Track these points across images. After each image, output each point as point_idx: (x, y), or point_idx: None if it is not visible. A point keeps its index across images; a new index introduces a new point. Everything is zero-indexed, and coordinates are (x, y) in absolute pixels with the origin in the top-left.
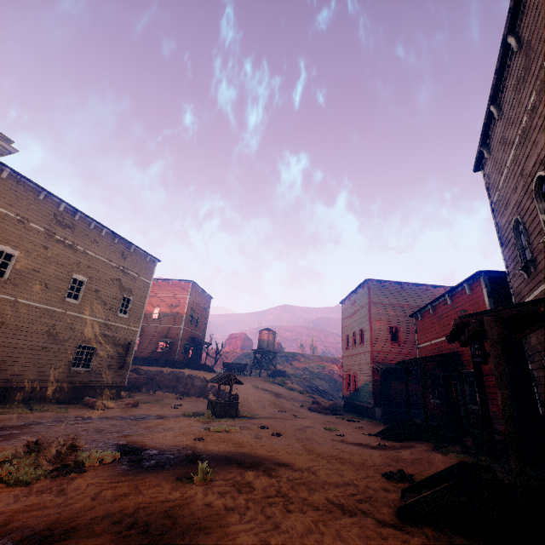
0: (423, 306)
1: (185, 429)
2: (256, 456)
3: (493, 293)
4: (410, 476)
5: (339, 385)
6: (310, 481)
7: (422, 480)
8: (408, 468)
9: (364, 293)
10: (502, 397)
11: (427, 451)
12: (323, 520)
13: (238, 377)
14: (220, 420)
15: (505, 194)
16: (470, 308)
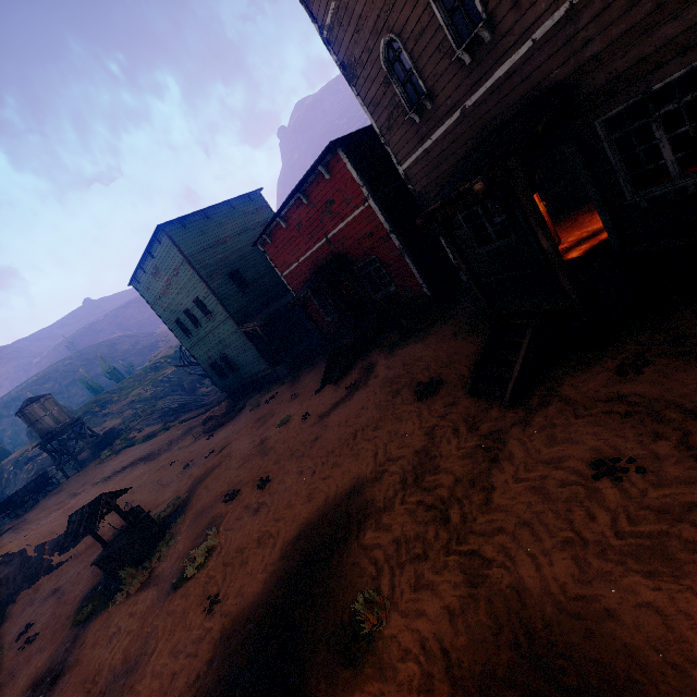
0: (270, 223)
1: (154, 627)
2: (317, 519)
3: (356, 165)
4: (433, 380)
5: (188, 386)
6: (413, 467)
7: (477, 368)
8: (417, 378)
9: (168, 249)
10: (548, 238)
11: (393, 356)
12: (514, 471)
13: (54, 497)
14: (161, 556)
15: (353, 3)
16: (338, 196)
